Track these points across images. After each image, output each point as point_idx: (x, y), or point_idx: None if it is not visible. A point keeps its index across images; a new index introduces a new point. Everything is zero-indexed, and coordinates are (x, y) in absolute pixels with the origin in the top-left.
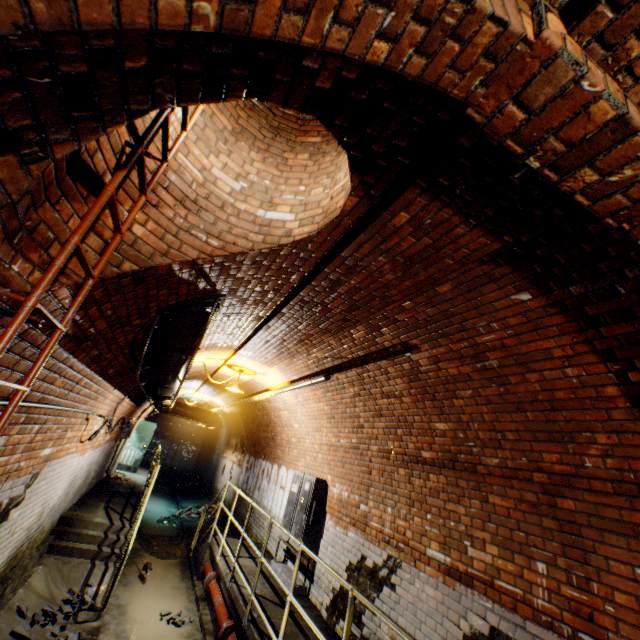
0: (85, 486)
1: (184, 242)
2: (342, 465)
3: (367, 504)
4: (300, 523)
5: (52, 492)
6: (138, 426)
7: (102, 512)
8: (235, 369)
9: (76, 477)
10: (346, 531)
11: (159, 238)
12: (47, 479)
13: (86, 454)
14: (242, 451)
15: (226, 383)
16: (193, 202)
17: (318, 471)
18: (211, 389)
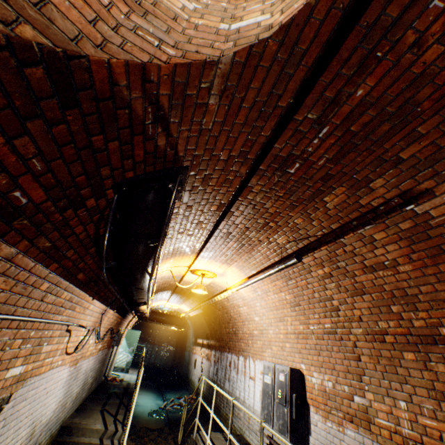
0: (84, 392)
1: (127, 40)
2: (316, 353)
3: (363, 396)
4: (282, 418)
5: (41, 409)
6: (126, 334)
7: (98, 416)
8: (197, 274)
9: (71, 387)
10: (341, 428)
11: (87, 20)
12: (28, 399)
13: (77, 364)
14: (208, 347)
15: (190, 290)
16: (136, 3)
17: (288, 360)
18: (178, 297)
